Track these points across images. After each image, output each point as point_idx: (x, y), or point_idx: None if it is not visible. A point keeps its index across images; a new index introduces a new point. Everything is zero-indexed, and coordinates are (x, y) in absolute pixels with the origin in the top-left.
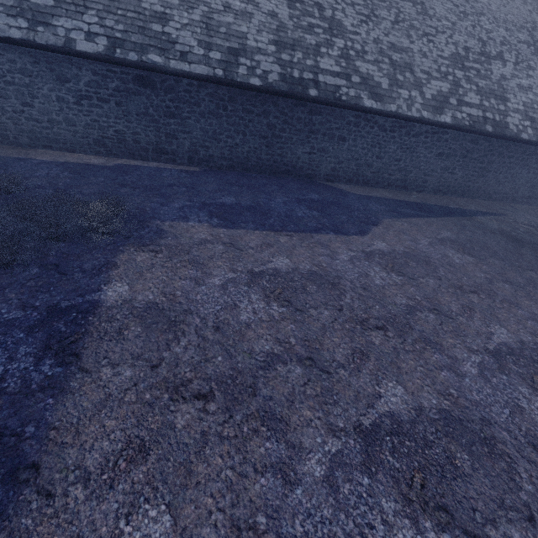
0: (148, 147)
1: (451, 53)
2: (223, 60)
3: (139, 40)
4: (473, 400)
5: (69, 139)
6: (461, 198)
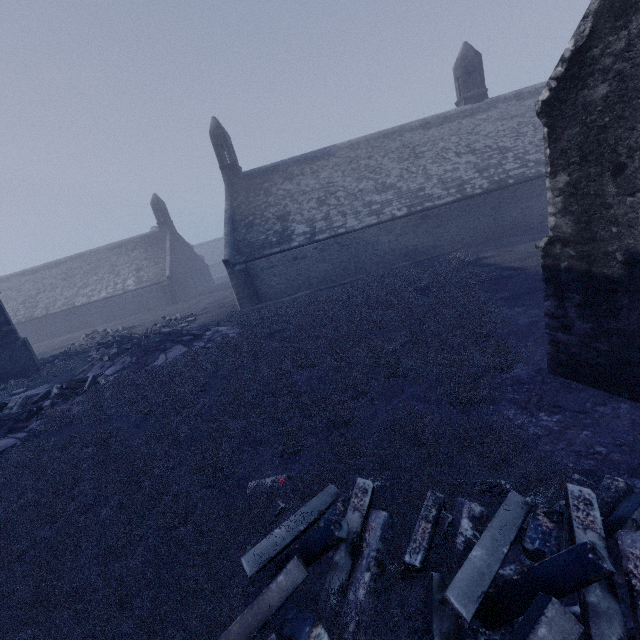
0: (429, 248)
1: None
2: (457, 191)
3: (418, 202)
4: None
5: (392, 259)
6: None
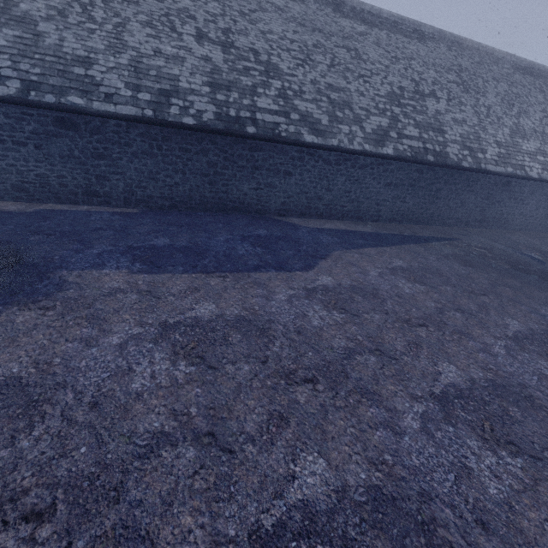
0: (77, 190)
1: (387, 92)
2: (153, 100)
3: (59, 83)
4: (412, 466)
5: None
6: (416, 225)
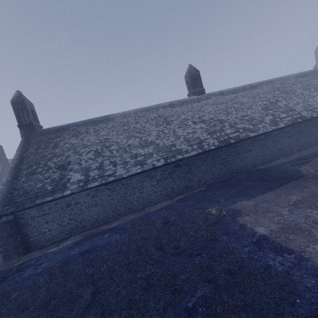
0: (183, 188)
1: (261, 108)
2: (198, 147)
3: (171, 154)
4: None
5: (155, 199)
6: (311, 148)
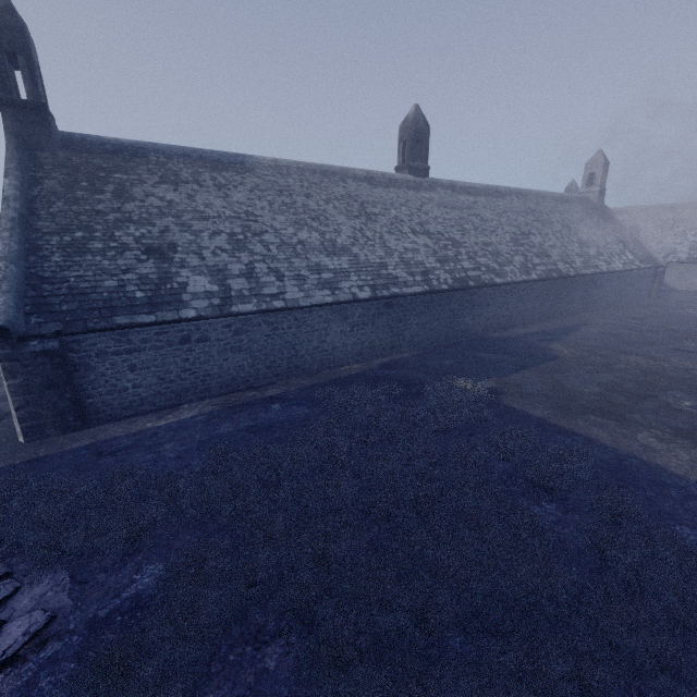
0: (386, 347)
1: (510, 238)
2: (423, 280)
3: (382, 282)
4: None
5: (341, 358)
6: (554, 320)
